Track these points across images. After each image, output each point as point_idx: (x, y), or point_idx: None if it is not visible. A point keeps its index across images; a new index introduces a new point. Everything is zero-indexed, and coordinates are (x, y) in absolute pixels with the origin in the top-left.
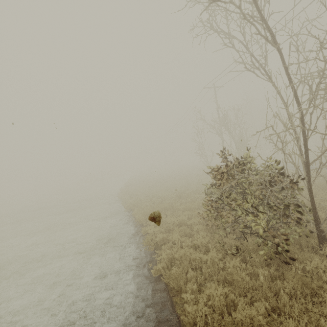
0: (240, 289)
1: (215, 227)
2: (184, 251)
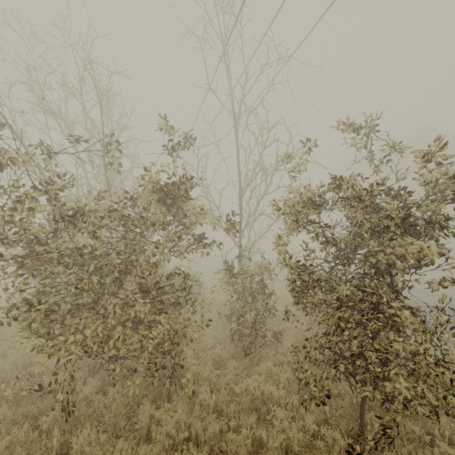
0: None
1: None
2: None
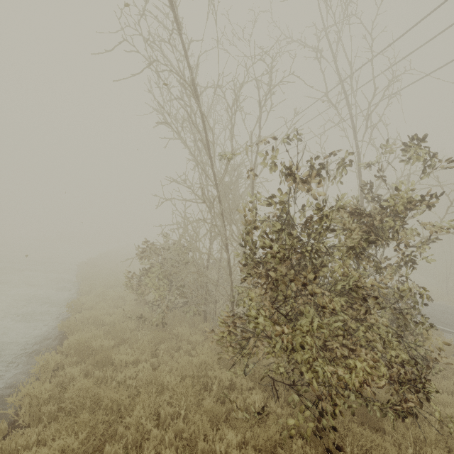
0: (118, 338)
1: (143, 303)
2: (95, 312)
